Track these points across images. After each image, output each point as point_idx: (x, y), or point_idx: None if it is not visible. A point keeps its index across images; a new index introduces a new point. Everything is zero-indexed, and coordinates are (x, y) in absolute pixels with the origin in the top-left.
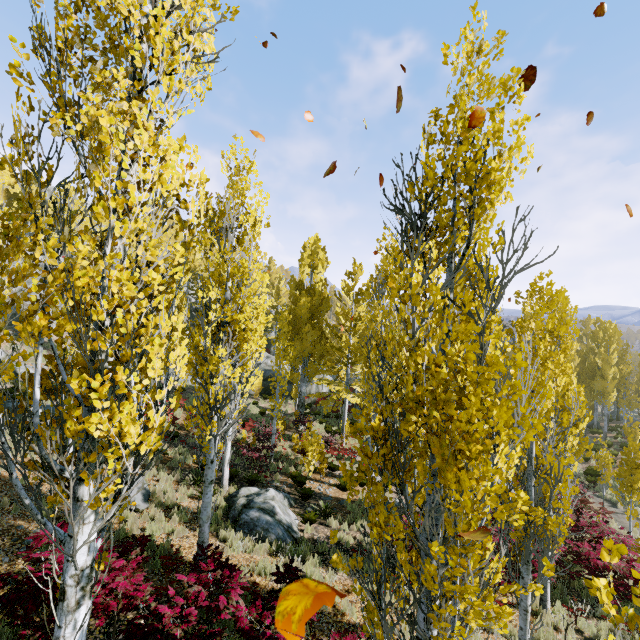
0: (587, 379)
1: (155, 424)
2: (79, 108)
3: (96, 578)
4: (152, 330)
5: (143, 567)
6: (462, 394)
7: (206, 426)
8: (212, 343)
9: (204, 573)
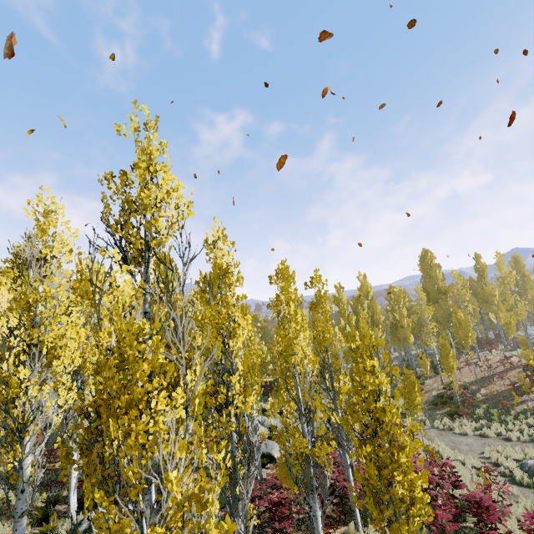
0: (394, 330)
1: None
2: None
3: None
4: None
5: None
6: (123, 358)
7: (8, 453)
8: (15, 367)
9: None
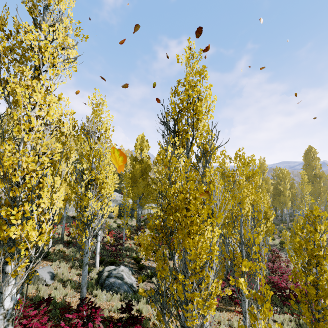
0: (277, 197)
1: (46, 230)
2: (7, 83)
3: (15, 314)
4: (46, 185)
5: (49, 315)
6: (190, 204)
7: (83, 234)
8: (85, 190)
9: (81, 312)
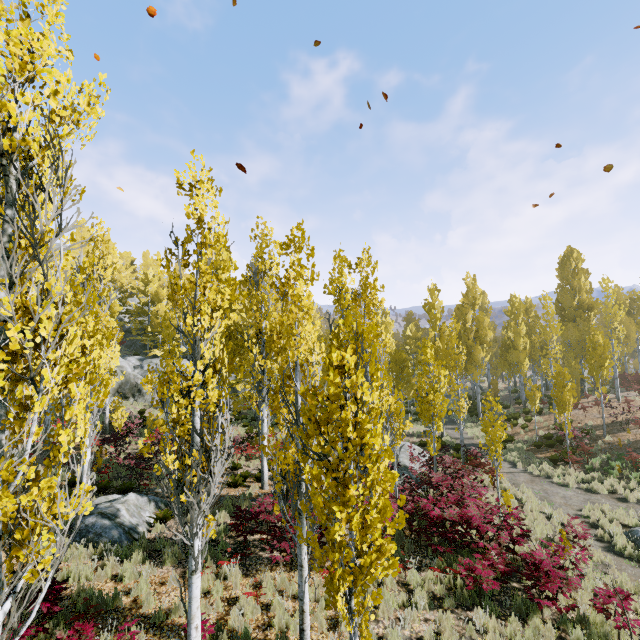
0: (505, 352)
1: None
2: None
3: None
4: None
5: None
6: None
7: None
8: None
9: None
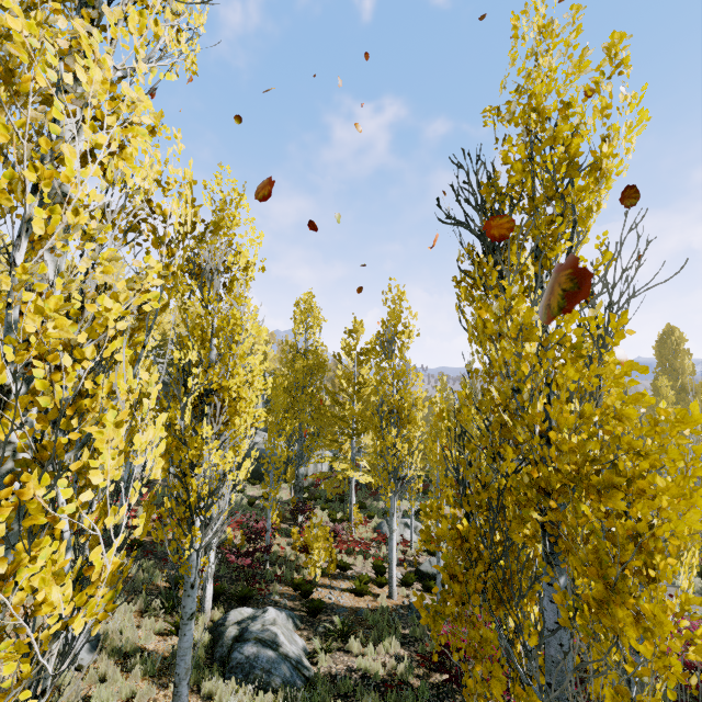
0: None
1: (104, 571)
2: None
3: None
4: (103, 400)
5: None
6: (618, 473)
7: (184, 536)
8: (193, 419)
9: None
